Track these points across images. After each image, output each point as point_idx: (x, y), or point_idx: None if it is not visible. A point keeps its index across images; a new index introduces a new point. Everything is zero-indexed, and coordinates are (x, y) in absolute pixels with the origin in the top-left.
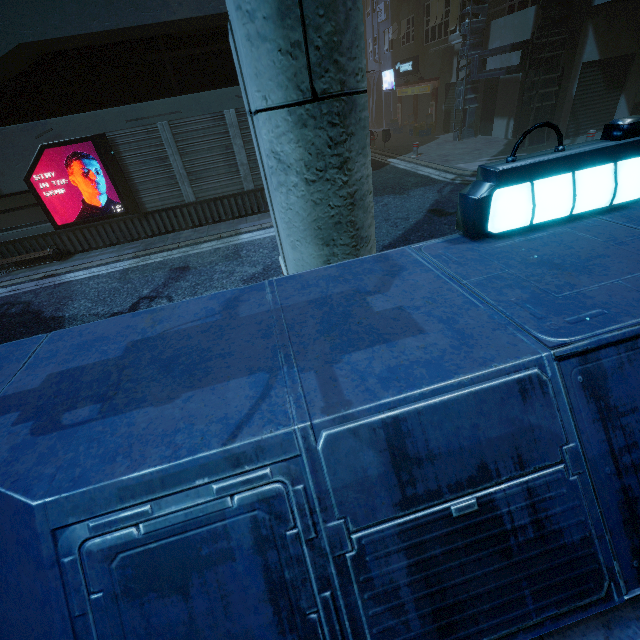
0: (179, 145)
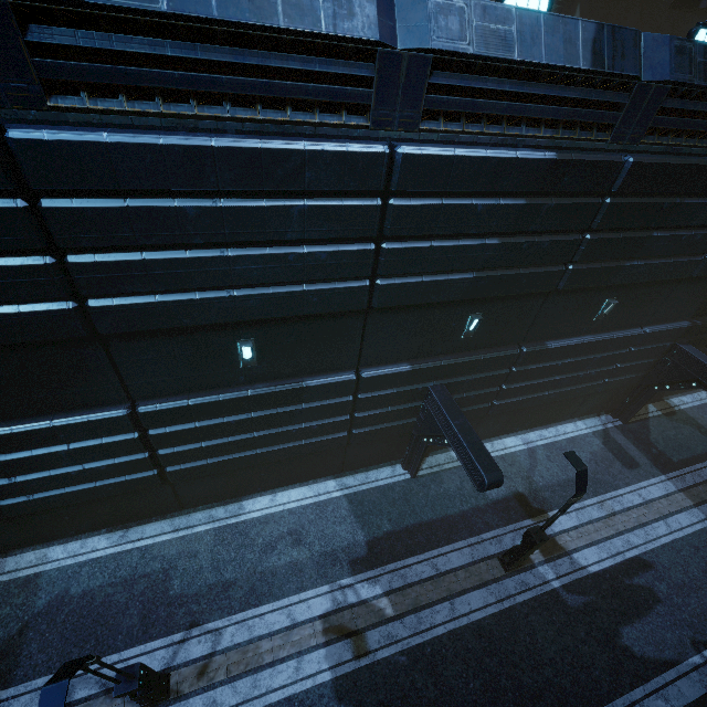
0: None
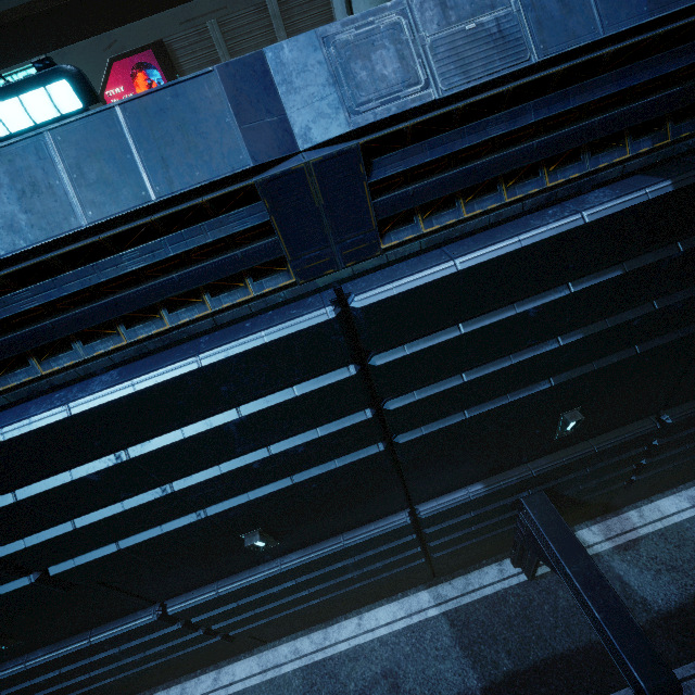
0: (228, 45)
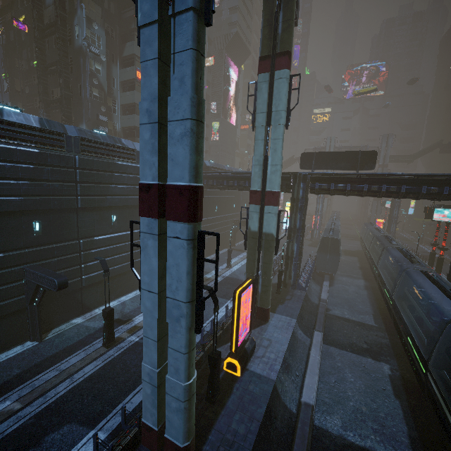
0: None
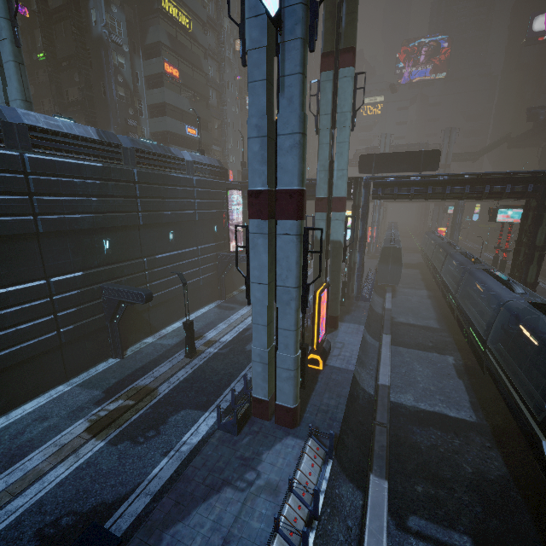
0: None
